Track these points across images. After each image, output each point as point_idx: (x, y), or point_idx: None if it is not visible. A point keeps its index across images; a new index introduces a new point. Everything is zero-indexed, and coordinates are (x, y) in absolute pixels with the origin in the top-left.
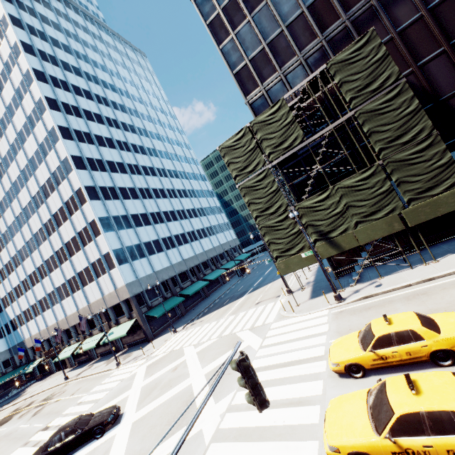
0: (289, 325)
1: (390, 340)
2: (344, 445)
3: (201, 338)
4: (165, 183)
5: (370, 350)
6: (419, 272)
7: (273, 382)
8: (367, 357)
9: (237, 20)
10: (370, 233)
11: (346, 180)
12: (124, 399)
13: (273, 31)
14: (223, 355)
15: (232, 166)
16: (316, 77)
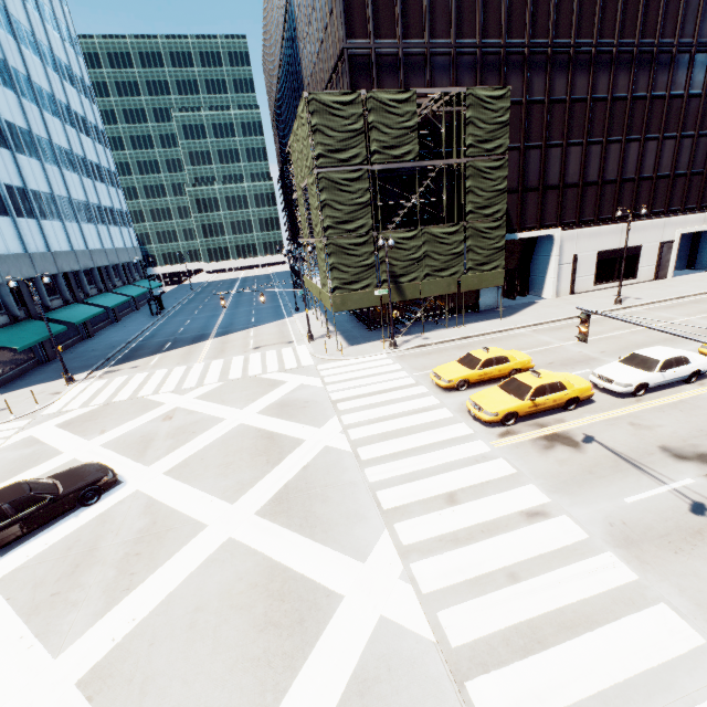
0: (347, 366)
1: (492, 362)
2: (503, 410)
3: (178, 385)
4: (8, 50)
5: (480, 368)
6: (455, 332)
7: (381, 404)
8: (475, 374)
9: None
10: (433, 289)
11: (435, 228)
12: (68, 465)
13: None
14: (268, 395)
15: (320, 136)
16: (454, 95)
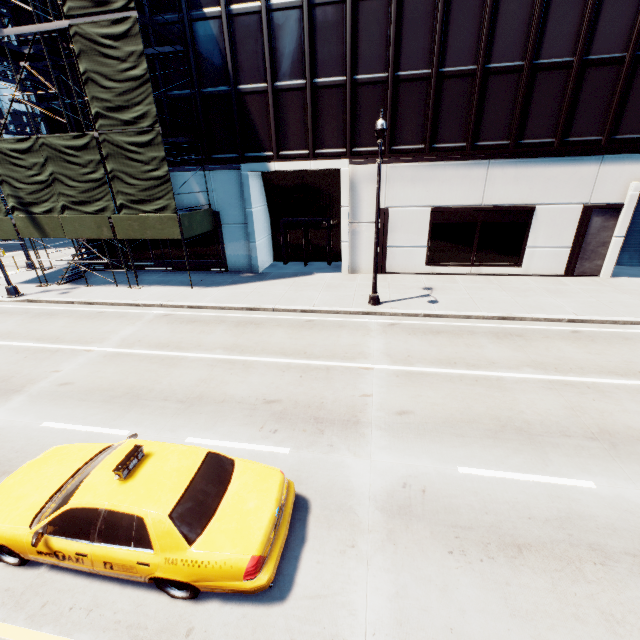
0: None
1: None
2: None
3: None
4: None
5: None
6: (107, 293)
7: None
8: None
9: None
10: (78, 228)
11: (54, 138)
12: None
13: None
14: None
15: None
16: None
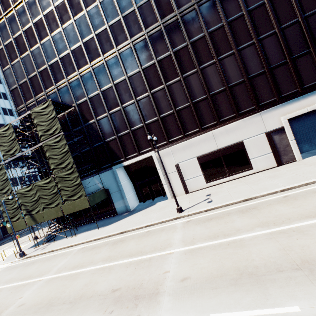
0: None
1: None
2: None
3: None
4: None
5: None
6: (61, 243)
7: None
8: None
9: (13, 57)
10: (49, 215)
11: (39, 182)
12: None
13: (32, 72)
14: None
15: None
16: (27, 116)
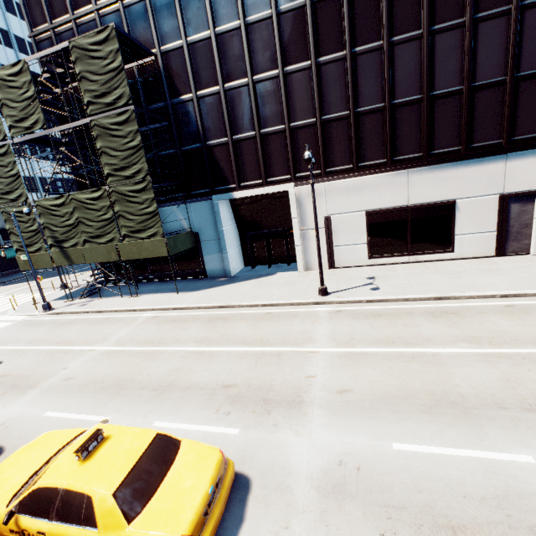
0: None
1: None
2: None
3: None
4: None
5: None
6: (113, 302)
7: None
8: None
9: None
10: (95, 255)
11: (79, 194)
12: None
13: None
14: None
15: None
16: (60, 53)
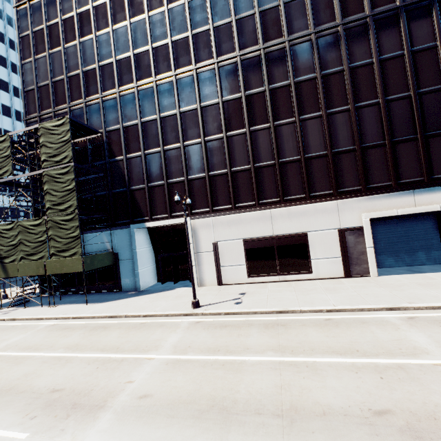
0: None
1: None
2: None
3: None
4: None
5: None
6: (31, 311)
7: None
8: None
9: (40, 49)
10: (27, 269)
11: (25, 221)
12: None
13: (59, 75)
14: None
15: None
16: (32, 130)
